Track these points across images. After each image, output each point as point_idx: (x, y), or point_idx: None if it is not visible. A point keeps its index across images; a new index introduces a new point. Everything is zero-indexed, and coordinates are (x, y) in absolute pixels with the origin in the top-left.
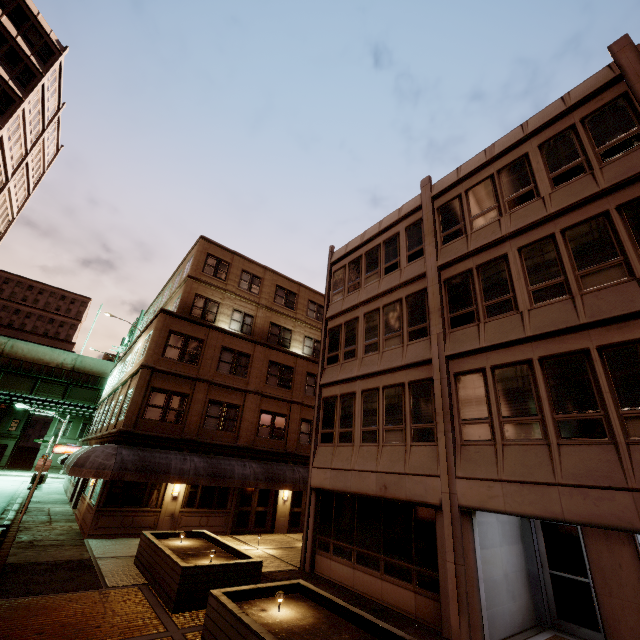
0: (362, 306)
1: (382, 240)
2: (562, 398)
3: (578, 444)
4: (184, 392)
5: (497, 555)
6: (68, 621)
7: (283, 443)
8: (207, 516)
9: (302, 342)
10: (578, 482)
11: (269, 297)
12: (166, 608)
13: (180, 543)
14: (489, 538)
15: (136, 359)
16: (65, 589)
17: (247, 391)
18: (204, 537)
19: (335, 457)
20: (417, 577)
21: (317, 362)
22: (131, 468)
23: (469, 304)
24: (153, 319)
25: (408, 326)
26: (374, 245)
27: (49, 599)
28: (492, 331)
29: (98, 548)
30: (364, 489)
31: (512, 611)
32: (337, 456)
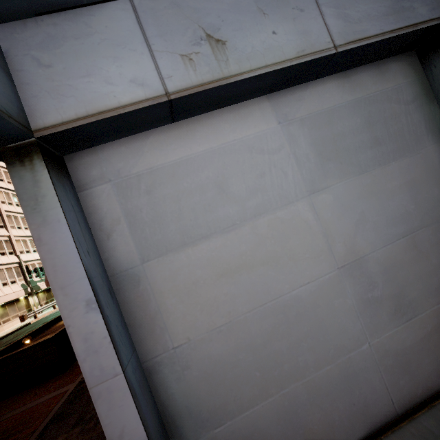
0: None
1: None
2: None
3: None
4: None
5: (295, 227)
6: None
7: None
8: None
9: None
10: None
11: None
12: None
13: None
14: (239, 194)
15: None
16: None
17: None
18: None
19: None
20: None
21: None
22: None
23: None
24: None
25: None
26: None
27: None
28: None
29: None
30: None
31: (398, 350)
32: None
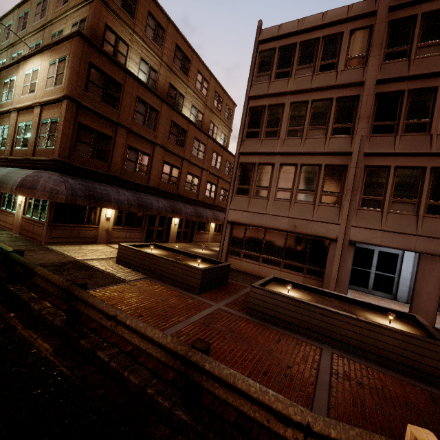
0: (290, 95)
1: (322, 35)
2: (436, 193)
3: (435, 217)
4: (107, 134)
5: None
6: (144, 306)
7: (176, 188)
8: (130, 232)
9: (190, 110)
10: (429, 235)
11: (170, 55)
12: (188, 292)
13: (152, 252)
14: None
15: (39, 85)
16: (100, 284)
17: (156, 144)
18: (159, 247)
19: (251, 205)
20: (307, 271)
21: (201, 130)
22: (81, 195)
23: (393, 119)
24: (62, 41)
25: (334, 123)
26: (312, 37)
27: (102, 292)
28: (406, 143)
29: (68, 252)
30: (277, 226)
31: None
32: (253, 204)
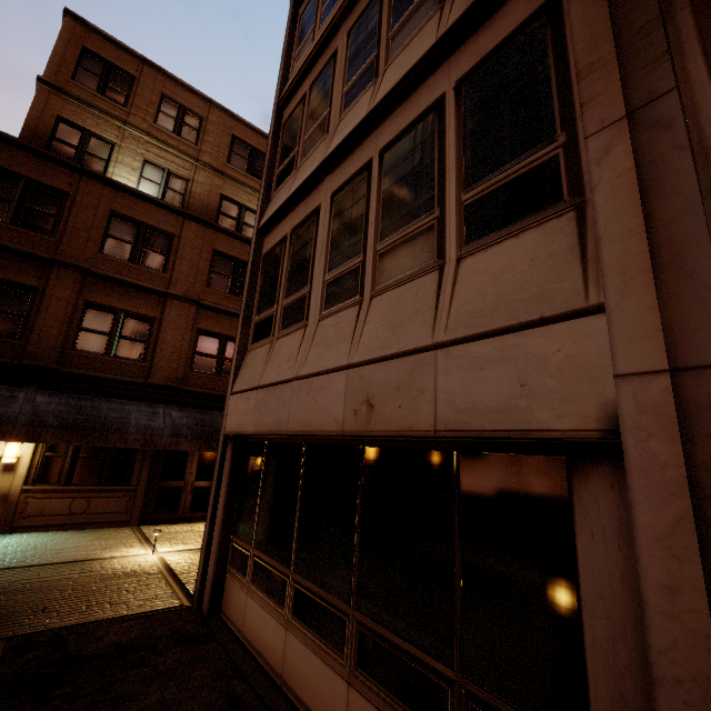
0: (345, 20)
1: None
2: None
3: None
4: (24, 283)
5: None
6: None
7: None
8: (86, 497)
9: None
10: None
11: (218, 153)
12: None
13: None
14: None
15: None
16: None
17: (167, 295)
18: None
19: (269, 362)
20: None
21: None
22: None
23: None
24: None
25: None
26: None
27: None
28: None
29: None
30: (315, 421)
31: None
32: (272, 359)
